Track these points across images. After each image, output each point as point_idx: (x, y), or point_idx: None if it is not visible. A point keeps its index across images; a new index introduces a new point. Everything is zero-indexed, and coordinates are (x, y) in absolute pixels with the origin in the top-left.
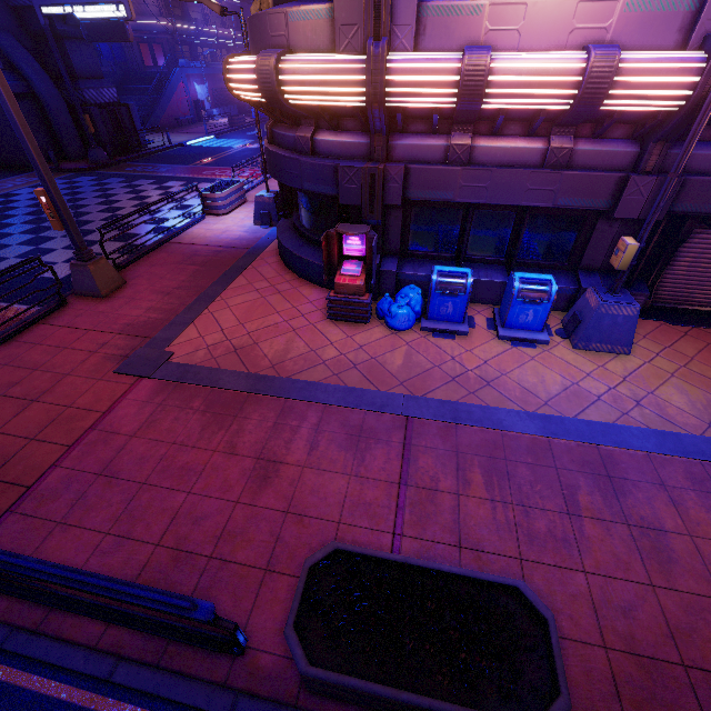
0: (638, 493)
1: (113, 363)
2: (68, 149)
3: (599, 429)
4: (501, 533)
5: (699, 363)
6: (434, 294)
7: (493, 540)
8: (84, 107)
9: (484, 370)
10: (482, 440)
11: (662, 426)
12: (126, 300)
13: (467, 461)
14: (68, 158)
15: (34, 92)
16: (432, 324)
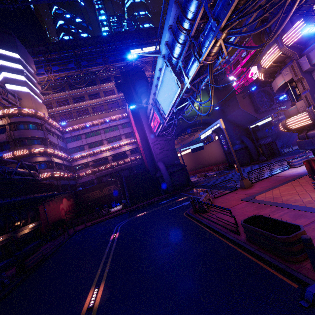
0: None
1: (241, 199)
2: (254, 158)
3: None
4: None
5: None
6: None
7: None
8: (260, 146)
9: None
10: None
11: None
12: (250, 189)
13: None
14: (254, 161)
15: (247, 146)
16: None
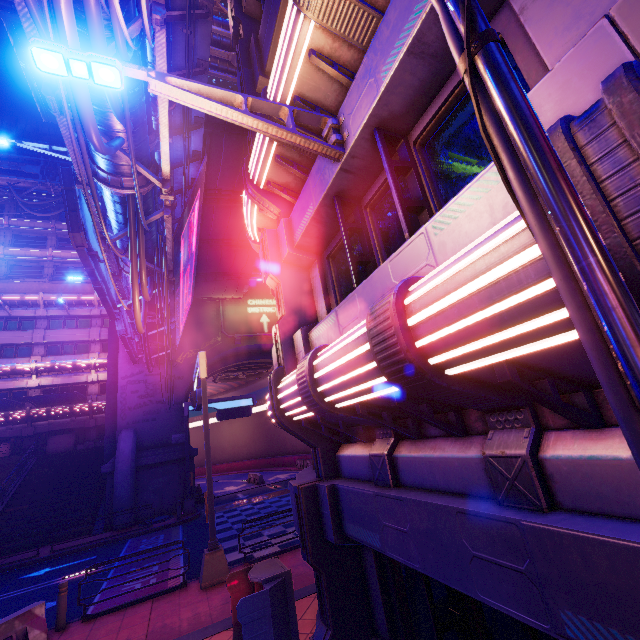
0: None
1: None
2: None
3: None
4: None
5: None
6: None
7: None
8: None
9: None
10: None
11: None
12: (203, 597)
13: None
14: None
15: None
16: None
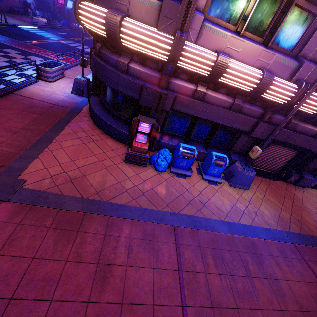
0: (266, 261)
1: None
2: None
3: (247, 228)
4: (227, 294)
5: (268, 195)
6: (179, 157)
7: (225, 299)
8: None
9: (201, 197)
10: (208, 238)
11: (265, 225)
12: None
13: (205, 252)
14: None
15: None
16: (176, 170)
